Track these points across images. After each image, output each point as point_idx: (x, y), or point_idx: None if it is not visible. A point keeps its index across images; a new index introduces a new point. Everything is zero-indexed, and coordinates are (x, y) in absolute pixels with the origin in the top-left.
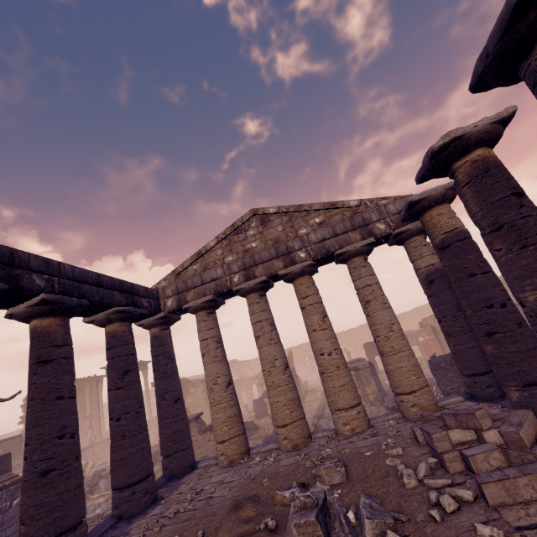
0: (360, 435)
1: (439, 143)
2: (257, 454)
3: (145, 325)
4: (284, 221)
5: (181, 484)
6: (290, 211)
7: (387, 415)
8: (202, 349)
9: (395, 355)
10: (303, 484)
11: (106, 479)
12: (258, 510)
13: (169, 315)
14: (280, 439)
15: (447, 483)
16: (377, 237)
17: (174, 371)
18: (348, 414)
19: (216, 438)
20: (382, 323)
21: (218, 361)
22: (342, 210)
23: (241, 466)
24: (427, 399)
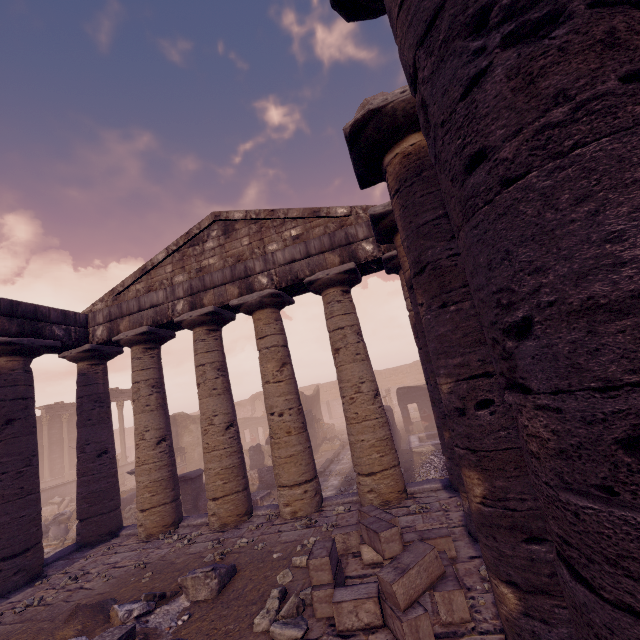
0: (298, 521)
1: (352, 121)
2: (185, 528)
3: (68, 358)
4: (251, 232)
5: (82, 558)
6: (261, 218)
7: (345, 497)
8: (133, 394)
9: (358, 424)
10: (161, 596)
11: (58, 527)
12: (85, 628)
13: (99, 347)
14: (209, 514)
15: (295, 637)
16: (361, 262)
17: (102, 417)
18: (291, 492)
19: (137, 505)
20: (349, 380)
21: (150, 411)
22: (327, 220)
23: (153, 544)
24: (388, 485)
